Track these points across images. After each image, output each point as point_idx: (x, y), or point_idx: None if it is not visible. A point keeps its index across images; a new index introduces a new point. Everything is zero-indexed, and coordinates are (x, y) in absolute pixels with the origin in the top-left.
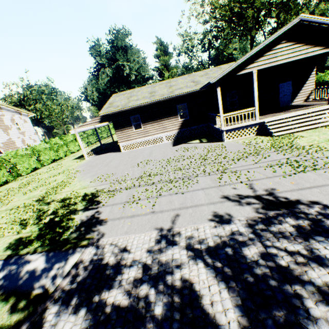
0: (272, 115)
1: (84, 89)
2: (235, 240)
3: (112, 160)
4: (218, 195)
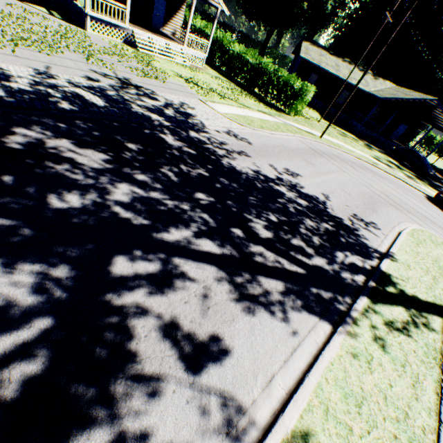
0: (142, 30)
1: None
2: (103, 89)
3: None
4: (88, 69)
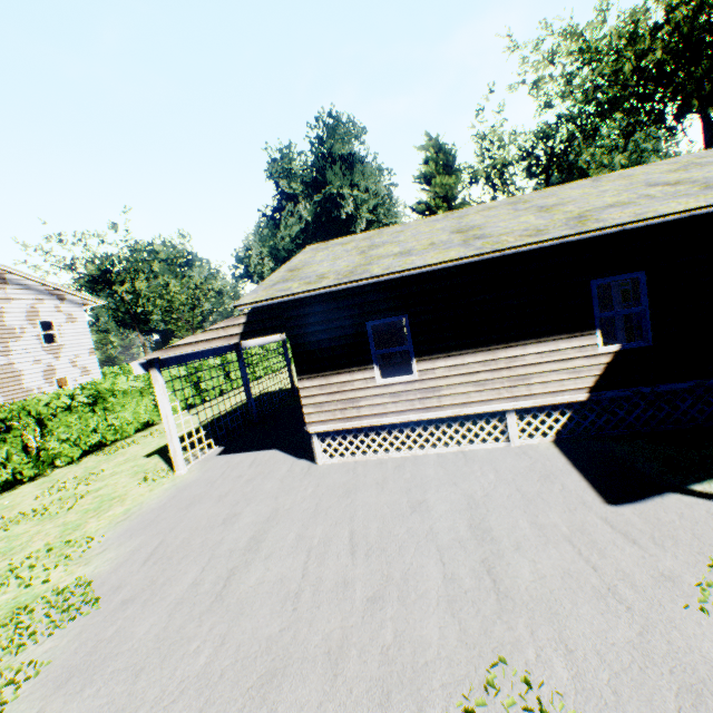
0: None
1: (243, 252)
2: None
3: (266, 526)
4: None
